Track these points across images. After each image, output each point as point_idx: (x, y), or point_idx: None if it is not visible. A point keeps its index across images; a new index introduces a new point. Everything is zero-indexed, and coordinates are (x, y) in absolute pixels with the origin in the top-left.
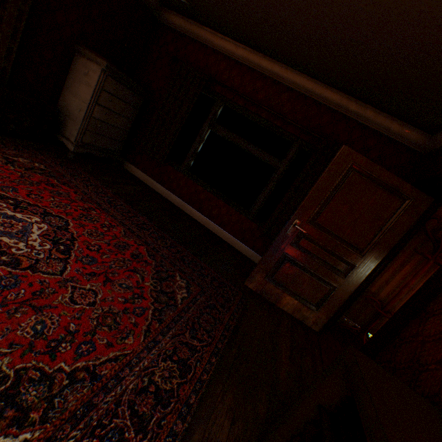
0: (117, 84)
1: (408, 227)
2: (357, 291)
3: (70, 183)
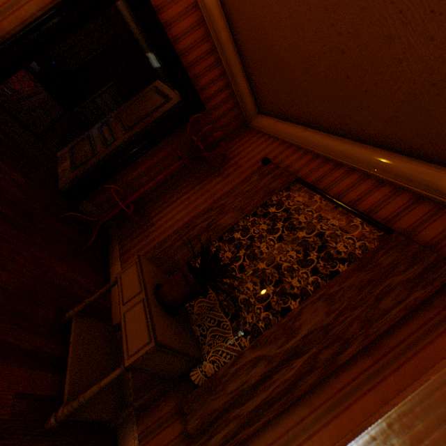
0: (117, 95)
1: (161, 115)
2: (107, 161)
3: (42, 94)
